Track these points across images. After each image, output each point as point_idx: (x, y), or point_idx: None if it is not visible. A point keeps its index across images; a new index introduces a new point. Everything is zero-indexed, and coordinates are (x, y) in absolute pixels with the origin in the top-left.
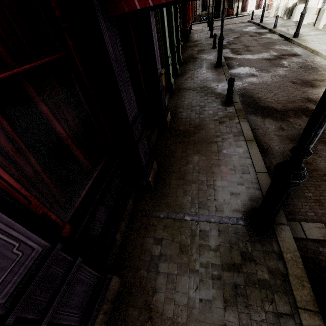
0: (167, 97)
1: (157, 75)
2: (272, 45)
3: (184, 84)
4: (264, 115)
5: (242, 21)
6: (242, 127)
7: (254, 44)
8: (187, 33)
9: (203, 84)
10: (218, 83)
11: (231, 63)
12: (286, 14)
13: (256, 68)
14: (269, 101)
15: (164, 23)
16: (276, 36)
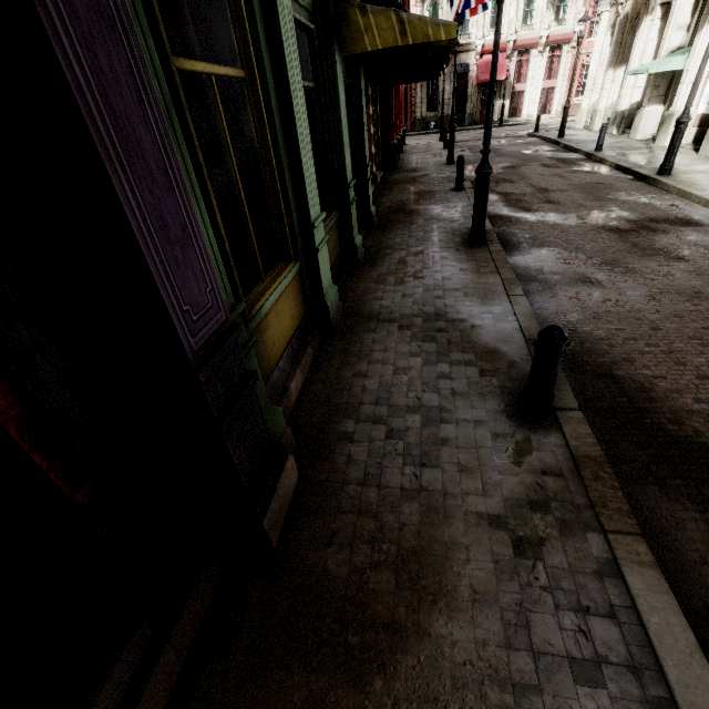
0: (308, 355)
1: (184, 358)
2: (610, 191)
3: (374, 299)
4: (708, 504)
5: (515, 133)
6: (647, 617)
7: (560, 186)
8: (394, 151)
9: (433, 305)
10: (481, 305)
11: (508, 233)
12: (615, 124)
13: (588, 254)
14: (693, 407)
15: (293, 115)
16: (610, 169)
